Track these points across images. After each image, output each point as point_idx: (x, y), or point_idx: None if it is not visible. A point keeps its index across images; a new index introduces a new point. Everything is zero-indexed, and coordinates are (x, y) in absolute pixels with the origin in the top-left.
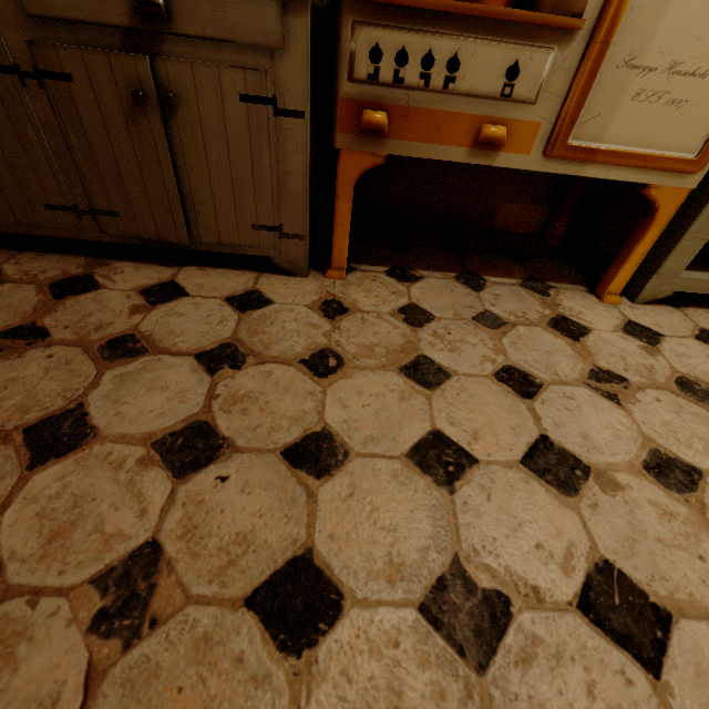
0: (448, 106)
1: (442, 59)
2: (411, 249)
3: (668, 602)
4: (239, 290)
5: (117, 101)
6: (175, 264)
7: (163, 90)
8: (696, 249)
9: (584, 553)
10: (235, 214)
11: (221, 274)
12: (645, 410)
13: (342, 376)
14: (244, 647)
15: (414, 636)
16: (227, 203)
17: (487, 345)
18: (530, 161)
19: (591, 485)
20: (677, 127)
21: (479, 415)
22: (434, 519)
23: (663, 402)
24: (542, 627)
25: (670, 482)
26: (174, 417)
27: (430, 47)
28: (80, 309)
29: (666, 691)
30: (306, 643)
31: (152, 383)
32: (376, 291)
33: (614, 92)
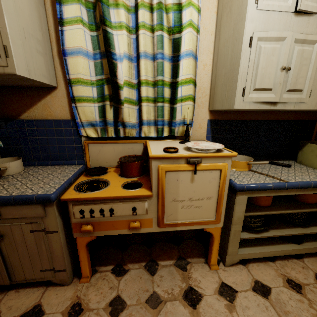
0: (115, 219)
1: (107, 209)
2: (128, 247)
3: None
4: (30, 306)
5: None
6: (5, 290)
7: None
8: (237, 244)
9: None
10: (32, 267)
11: (26, 293)
12: None
13: None
14: None
15: None
16: (28, 264)
17: None
18: (154, 229)
19: None
20: (202, 212)
21: None
22: None
23: None
24: None
25: None
26: None
27: (101, 207)
28: None
29: None
30: None
31: None
32: (102, 289)
33: (174, 207)
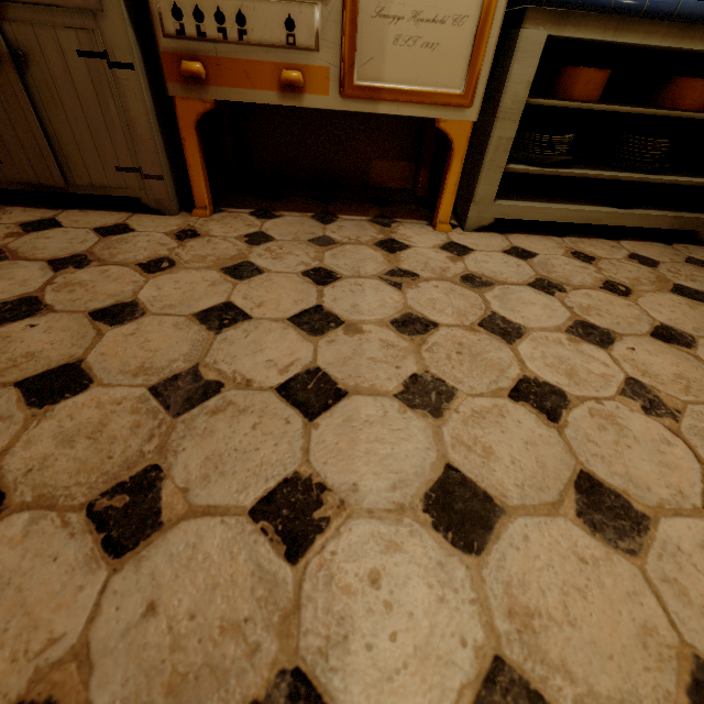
0: (250, 56)
1: (231, 15)
2: (284, 199)
3: (351, 387)
4: (109, 224)
5: None
6: (61, 208)
7: (14, 49)
8: (498, 177)
9: (303, 364)
10: (99, 158)
11: (98, 214)
12: (419, 292)
13: (169, 272)
14: (2, 404)
15: (136, 400)
16: (90, 148)
17: (310, 255)
18: (331, 101)
19: (337, 331)
20: (439, 67)
21: (271, 294)
22: (193, 346)
23: (439, 288)
24: (239, 397)
25: (407, 330)
26: (11, 294)
27: (218, 5)
28: None
29: (312, 427)
30: (50, 402)
31: (2, 276)
32: (232, 224)
33: (377, 38)
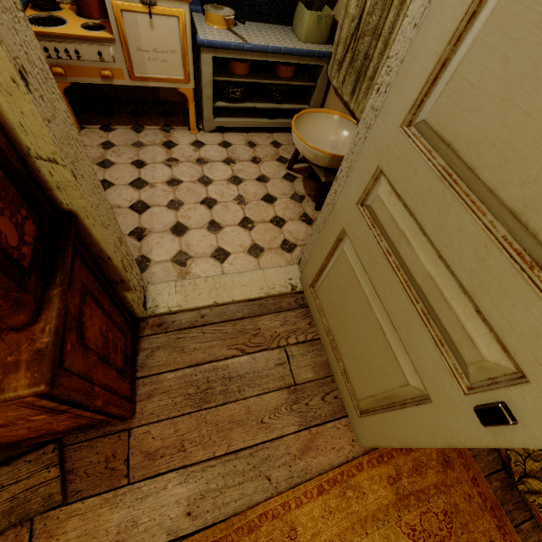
0: (84, 65)
1: (72, 50)
2: (115, 116)
3: (152, 205)
4: None
5: None
6: None
7: None
8: (211, 110)
9: (136, 199)
10: None
11: None
12: (178, 168)
13: None
14: None
15: None
16: None
17: (133, 153)
18: (127, 82)
19: (147, 187)
20: (171, 69)
21: (120, 174)
22: None
23: (186, 166)
24: (118, 211)
25: (171, 185)
26: None
27: (65, 47)
28: None
29: (141, 216)
30: None
31: None
32: (93, 137)
33: (141, 58)
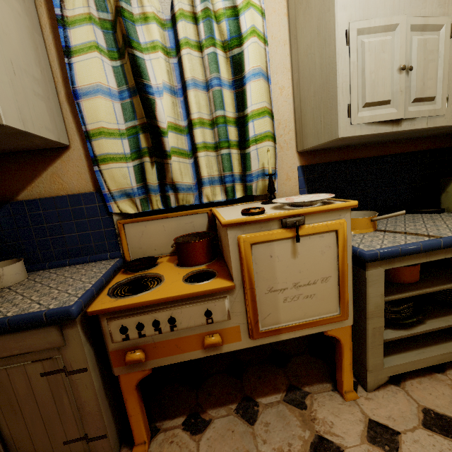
0: (179, 335)
1: (164, 319)
2: (205, 382)
3: None
4: None
5: None
6: None
7: None
8: (380, 350)
9: None
10: (48, 439)
11: None
12: None
13: None
14: None
15: None
16: (41, 434)
17: None
18: (244, 343)
19: None
20: (318, 305)
21: None
22: None
23: None
24: None
25: None
26: None
27: (155, 317)
28: None
29: None
30: None
31: None
32: None
33: (271, 302)
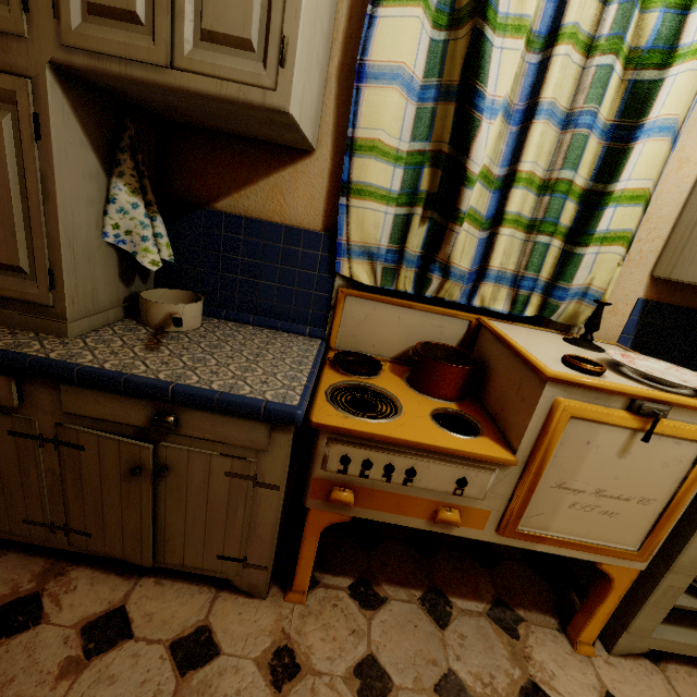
0: (407, 492)
1: (401, 467)
2: (379, 544)
3: None
4: (189, 626)
5: (118, 466)
6: (134, 572)
7: (160, 462)
8: (660, 615)
9: None
10: (203, 545)
11: (177, 592)
12: None
13: None
14: None
15: None
16: (197, 537)
17: None
18: (484, 534)
19: None
20: (614, 528)
21: None
22: None
23: None
24: None
25: None
26: None
27: (391, 460)
28: (5, 668)
29: None
30: None
31: None
32: (334, 629)
33: (552, 501)
